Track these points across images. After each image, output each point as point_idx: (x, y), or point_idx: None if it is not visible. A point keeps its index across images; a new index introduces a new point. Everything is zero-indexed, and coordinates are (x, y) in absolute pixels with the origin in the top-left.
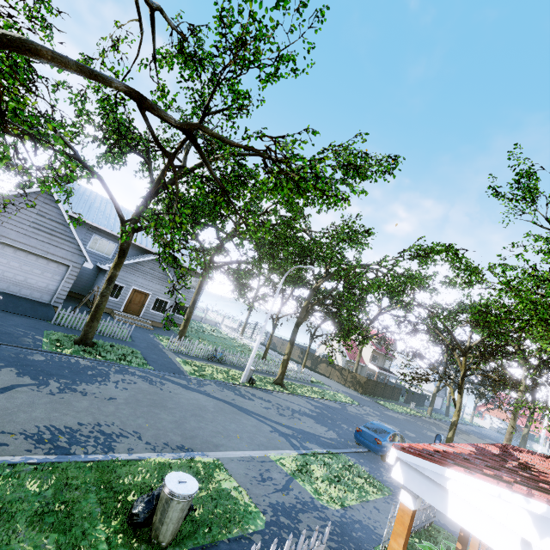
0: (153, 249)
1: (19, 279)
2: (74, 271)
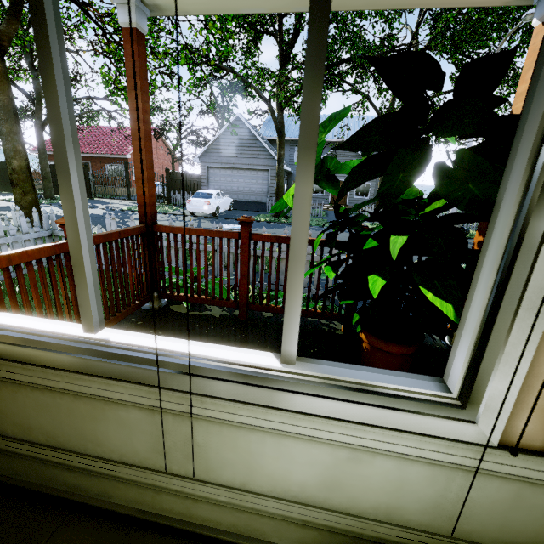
0: (344, 139)
1: (246, 190)
2: (273, 173)
